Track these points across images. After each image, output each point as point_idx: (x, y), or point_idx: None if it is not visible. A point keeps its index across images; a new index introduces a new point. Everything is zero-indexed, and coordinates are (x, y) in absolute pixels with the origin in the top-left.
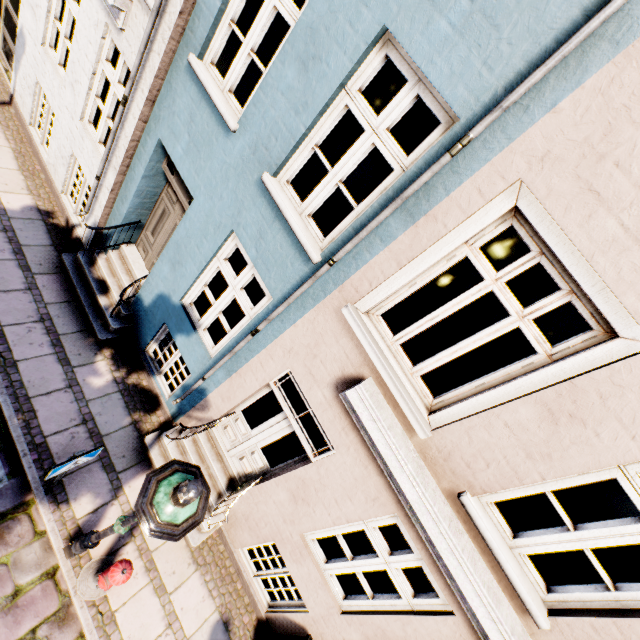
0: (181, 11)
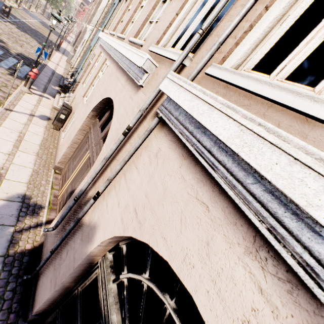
0: (99, 24)
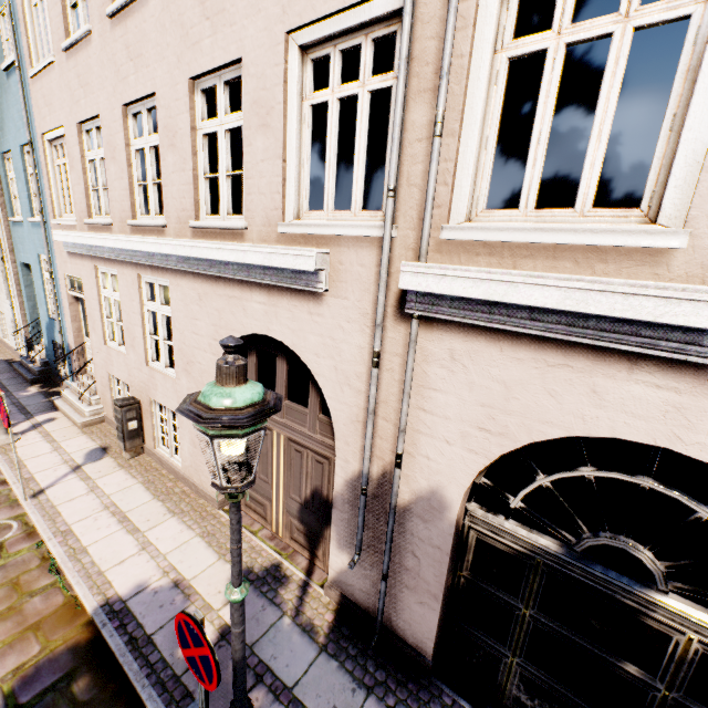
0: (2, 210)
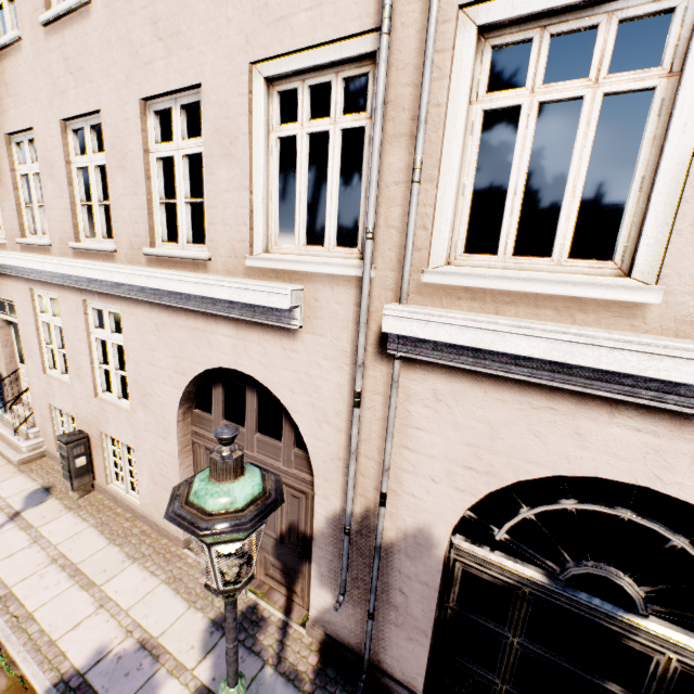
0: None
